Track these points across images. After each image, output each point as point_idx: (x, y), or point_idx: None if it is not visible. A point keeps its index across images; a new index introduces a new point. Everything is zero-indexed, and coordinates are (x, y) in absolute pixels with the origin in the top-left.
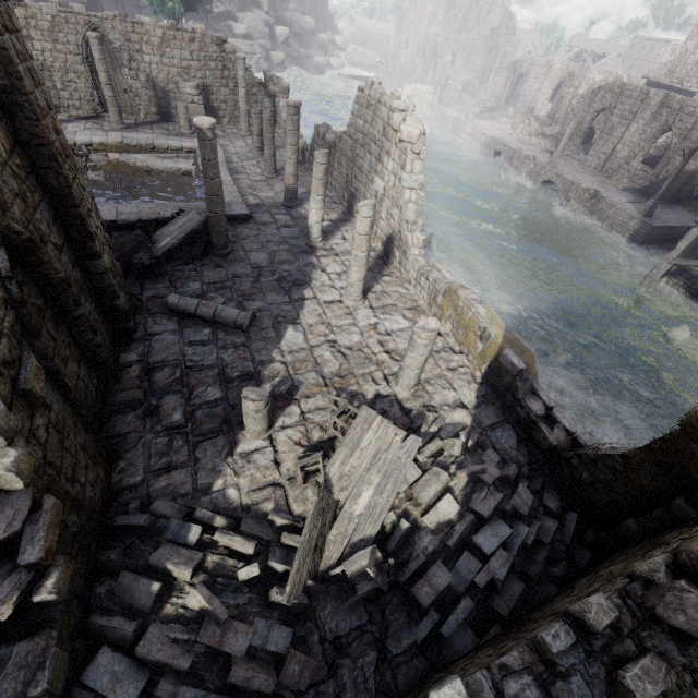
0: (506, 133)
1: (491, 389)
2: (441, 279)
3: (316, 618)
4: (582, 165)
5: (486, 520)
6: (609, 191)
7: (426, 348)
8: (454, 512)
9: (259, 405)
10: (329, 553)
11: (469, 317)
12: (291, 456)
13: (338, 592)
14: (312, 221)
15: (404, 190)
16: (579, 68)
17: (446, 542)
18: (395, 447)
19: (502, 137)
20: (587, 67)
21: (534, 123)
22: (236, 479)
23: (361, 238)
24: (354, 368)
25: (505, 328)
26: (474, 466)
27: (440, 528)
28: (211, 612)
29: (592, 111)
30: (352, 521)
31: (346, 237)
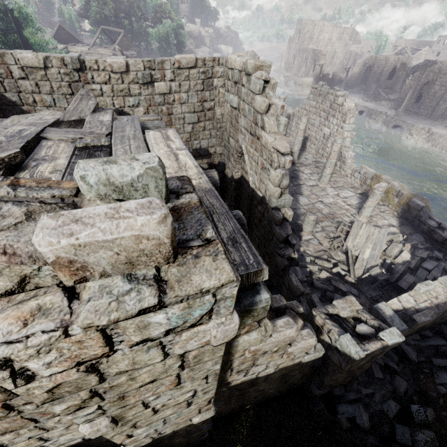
0: (364, 100)
1: (404, 220)
2: (368, 172)
3: (361, 291)
4: (417, 114)
5: (425, 260)
6: (437, 128)
7: (380, 196)
8: (408, 257)
9: (315, 218)
10: (357, 272)
11: (389, 187)
12: (325, 241)
13: (366, 284)
14: (295, 150)
15: (344, 132)
16: (406, 59)
17: (409, 266)
18: (376, 234)
19: (363, 103)
20: (411, 57)
21: (382, 93)
22: (307, 248)
23: (335, 153)
24: (336, 211)
25: (409, 190)
26: (412, 242)
27: (404, 263)
28: (331, 277)
29: (421, 84)
30: (364, 261)
31: (306, 157)
